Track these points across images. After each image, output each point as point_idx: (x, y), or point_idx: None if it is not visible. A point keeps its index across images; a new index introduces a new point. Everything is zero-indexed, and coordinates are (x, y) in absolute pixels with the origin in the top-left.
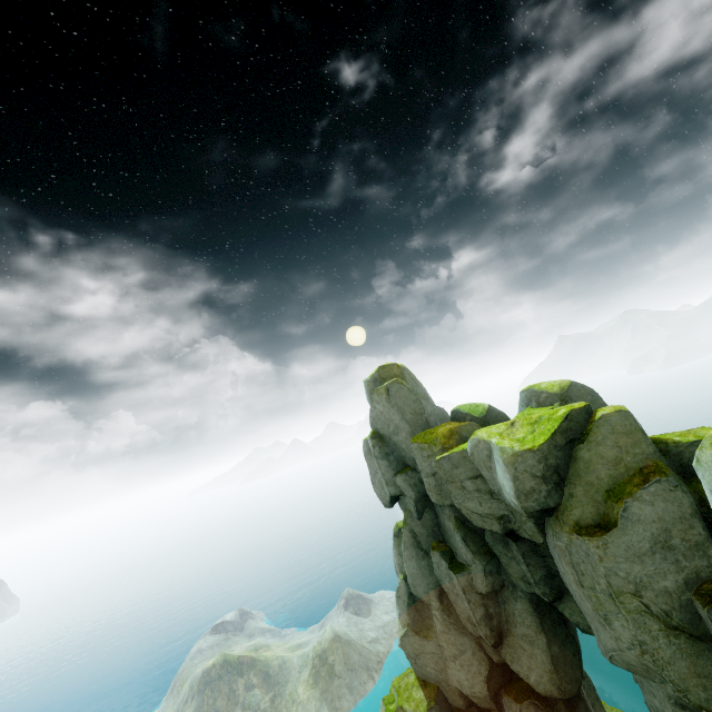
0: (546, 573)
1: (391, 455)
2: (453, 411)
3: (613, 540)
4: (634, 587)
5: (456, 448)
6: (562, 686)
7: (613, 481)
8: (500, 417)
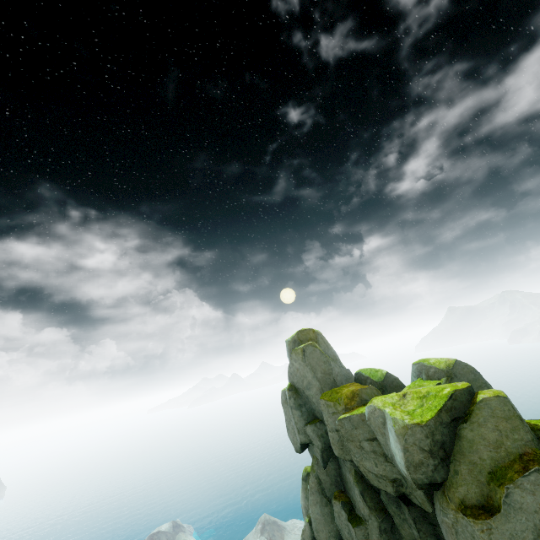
0: None
1: (303, 406)
2: (356, 373)
3: (497, 525)
4: None
5: (356, 411)
6: None
7: (495, 463)
8: (395, 383)
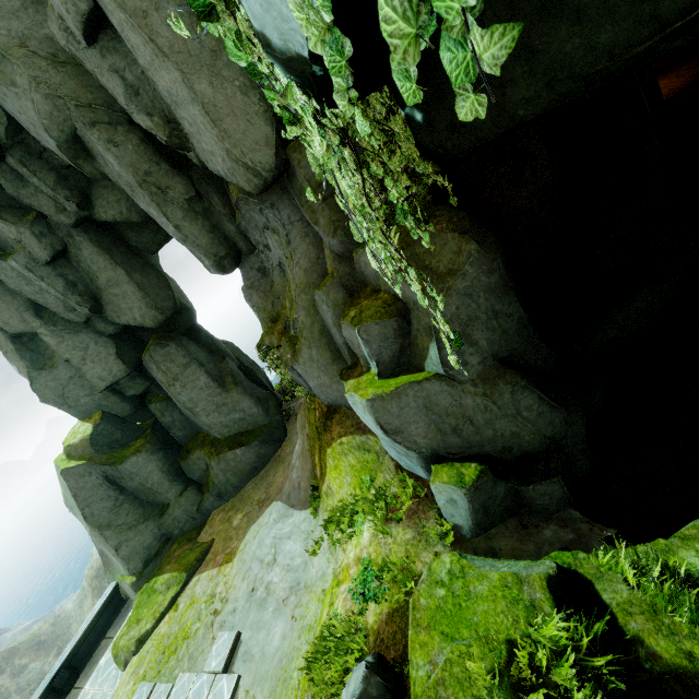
0: (58, 176)
1: None
2: None
3: None
4: (20, 41)
5: None
6: (159, 306)
7: None
8: None
